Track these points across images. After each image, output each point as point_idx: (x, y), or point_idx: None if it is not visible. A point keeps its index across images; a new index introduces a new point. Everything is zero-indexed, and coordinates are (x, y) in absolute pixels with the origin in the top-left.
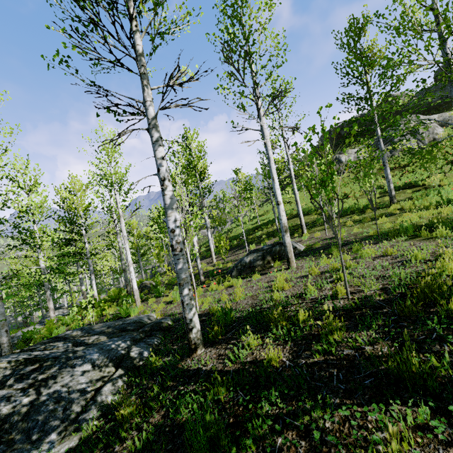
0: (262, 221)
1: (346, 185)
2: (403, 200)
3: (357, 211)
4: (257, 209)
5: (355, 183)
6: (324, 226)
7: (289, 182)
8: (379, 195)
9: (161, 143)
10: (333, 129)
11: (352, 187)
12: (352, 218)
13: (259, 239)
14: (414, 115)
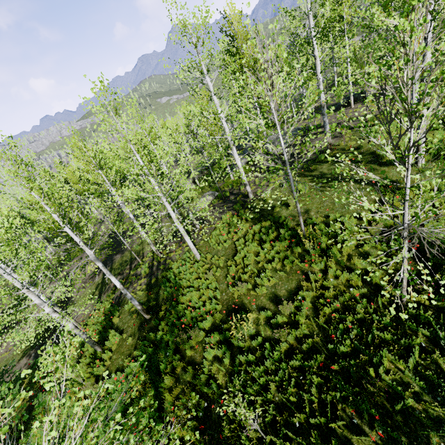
0: None
1: None
2: None
3: None
4: None
5: None
6: None
7: None
8: None
9: (304, 89)
10: None
11: None
12: None
13: None
14: None
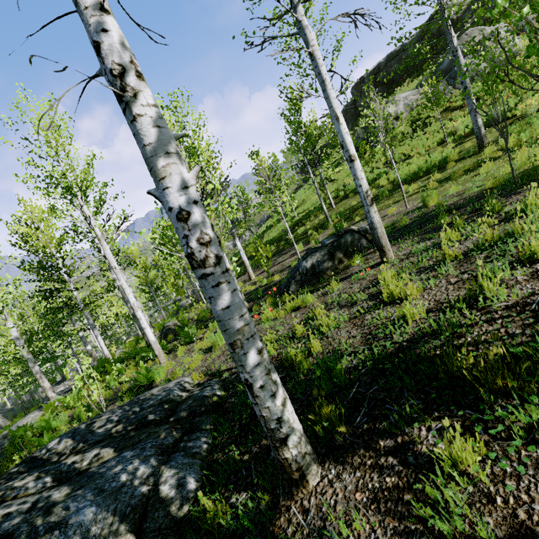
0: (301, 215)
1: (402, 144)
2: (495, 140)
3: (434, 169)
4: (289, 202)
5: (413, 138)
6: (393, 198)
7: (329, 152)
8: (453, 143)
9: None
10: (366, 76)
11: (411, 143)
12: (432, 178)
13: (304, 237)
14: (477, 28)
